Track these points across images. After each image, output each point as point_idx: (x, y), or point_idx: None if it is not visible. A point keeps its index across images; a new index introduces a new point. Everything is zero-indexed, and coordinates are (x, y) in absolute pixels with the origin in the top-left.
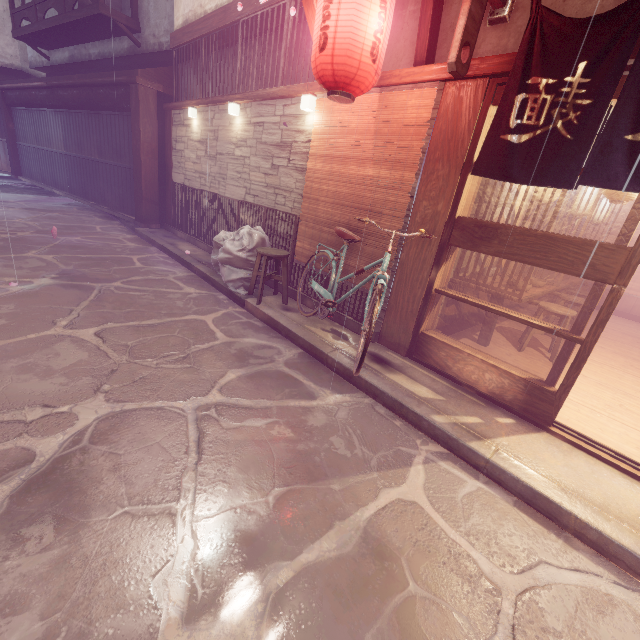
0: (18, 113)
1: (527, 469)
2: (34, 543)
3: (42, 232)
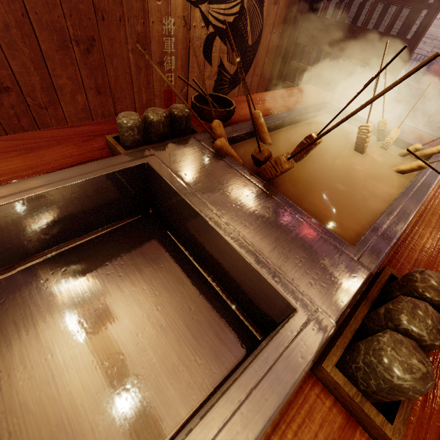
0: None
1: None
2: None
3: None
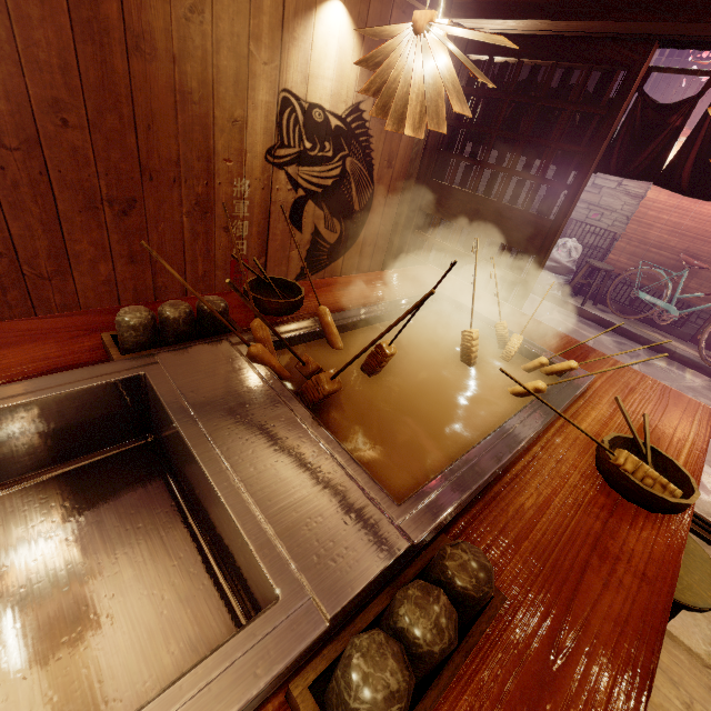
0: None
1: None
2: None
3: None
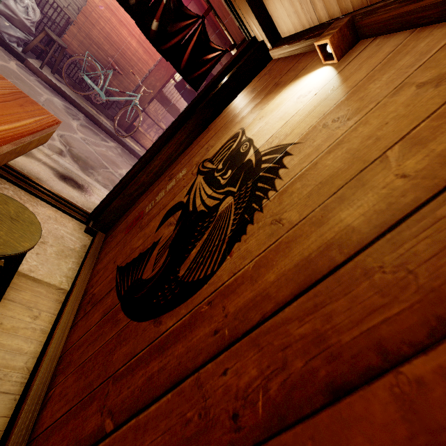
0: None
1: None
2: (95, 174)
3: None
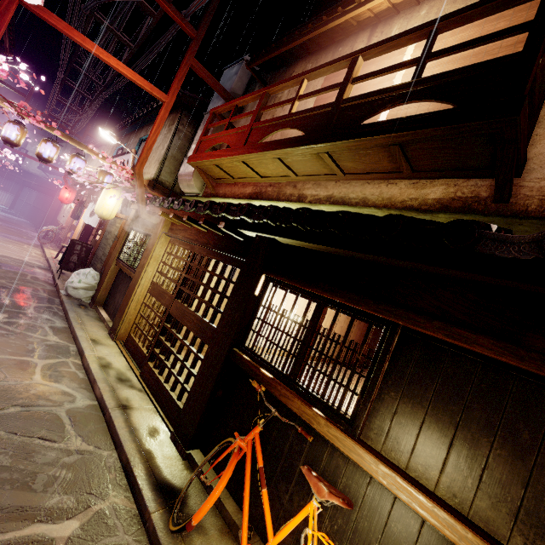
0: (26, 189)
1: (48, 250)
2: None
3: (3, 220)
